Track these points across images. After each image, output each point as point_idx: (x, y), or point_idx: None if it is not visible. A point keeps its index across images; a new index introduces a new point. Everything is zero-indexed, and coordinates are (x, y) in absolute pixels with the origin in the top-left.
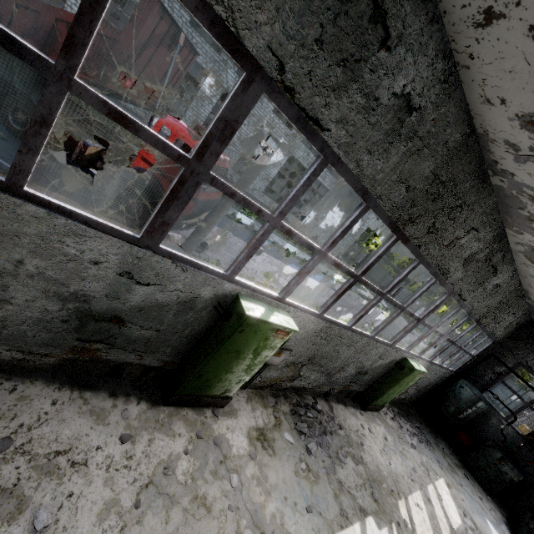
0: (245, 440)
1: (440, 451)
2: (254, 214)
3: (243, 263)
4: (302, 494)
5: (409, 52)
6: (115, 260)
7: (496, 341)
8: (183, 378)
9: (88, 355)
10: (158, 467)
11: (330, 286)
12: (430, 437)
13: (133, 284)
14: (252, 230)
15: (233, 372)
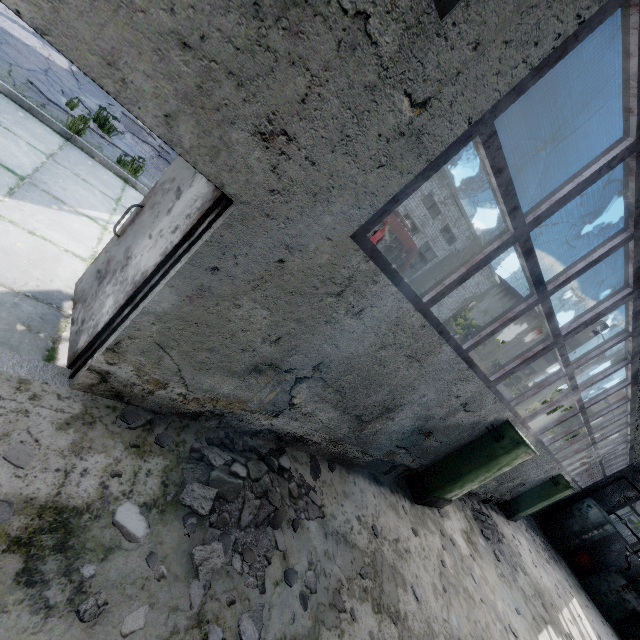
0: (463, 541)
1: (564, 570)
2: (563, 366)
3: (527, 398)
4: (509, 597)
5: None
6: (468, 395)
7: (632, 465)
8: (439, 482)
9: (390, 457)
10: (438, 560)
11: None
12: (554, 554)
13: (461, 410)
14: None
15: (473, 482)
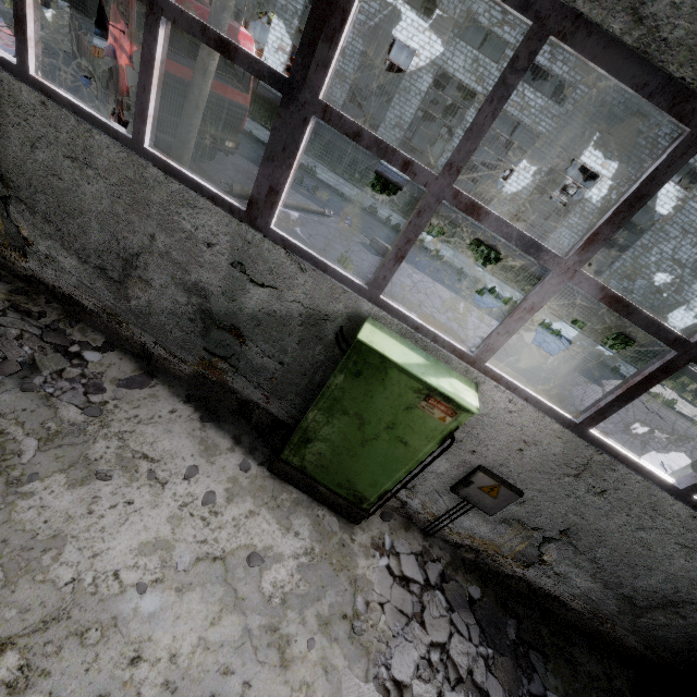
0: None
1: None
2: None
3: None
4: None
5: None
6: None
7: None
8: None
9: None
10: None
11: (587, 373)
12: None
13: None
14: (420, 246)
15: None
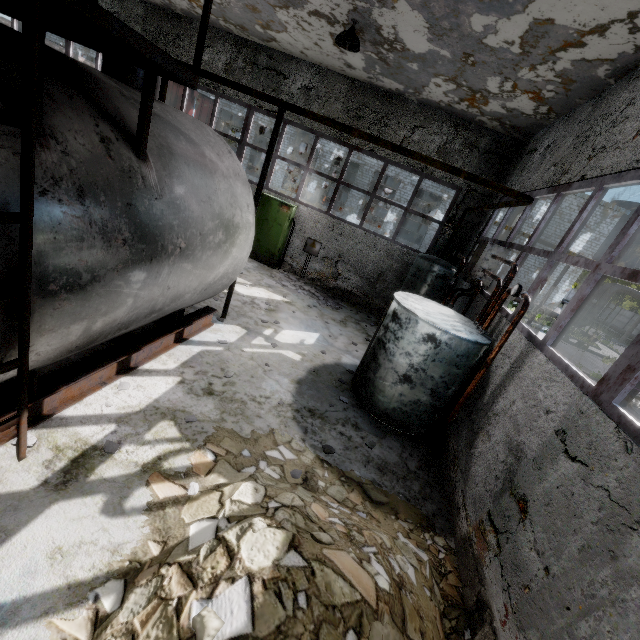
0: None
1: (349, 319)
2: None
3: None
4: None
5: (99, 1)
6: None
7: (464, 189)
8: None
9: None
10: None
11: None
12: (354, 315)
13: None
14: None
15: None
